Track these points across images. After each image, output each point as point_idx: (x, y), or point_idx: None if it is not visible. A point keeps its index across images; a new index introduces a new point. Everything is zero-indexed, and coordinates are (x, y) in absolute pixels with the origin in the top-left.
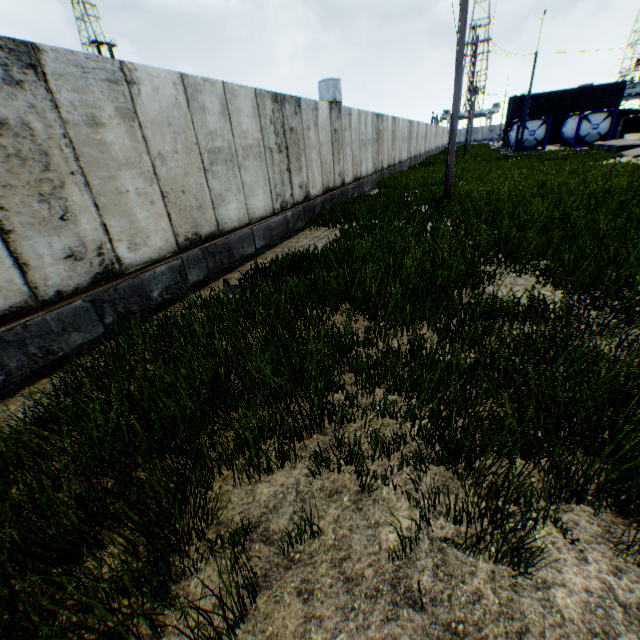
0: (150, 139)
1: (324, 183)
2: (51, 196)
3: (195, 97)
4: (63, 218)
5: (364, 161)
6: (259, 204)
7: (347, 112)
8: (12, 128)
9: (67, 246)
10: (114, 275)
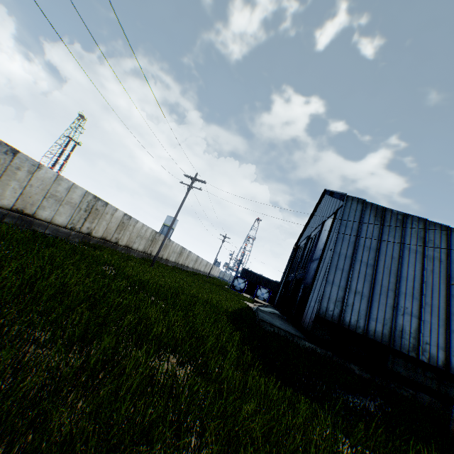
0: (33, 180)
1: (104, 235)
2: None
3: (60, 180)
4: None
5: (138, 243)
6: (61, 220)
7: (135, 220)
8: None
9: None
10: None
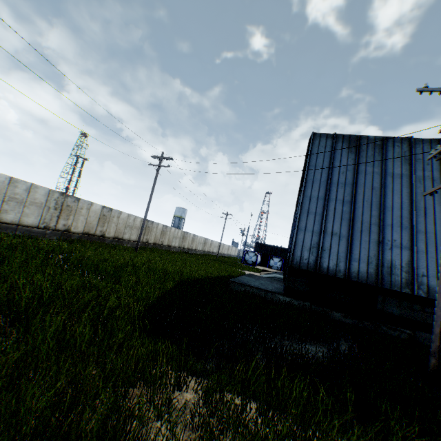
0: None
1: (86, 230)
2: None
3: (15, 183)
4: None
5: (128, 233)
6: (30, 221)
7: (118, 212)
8: None
9: None
10: None
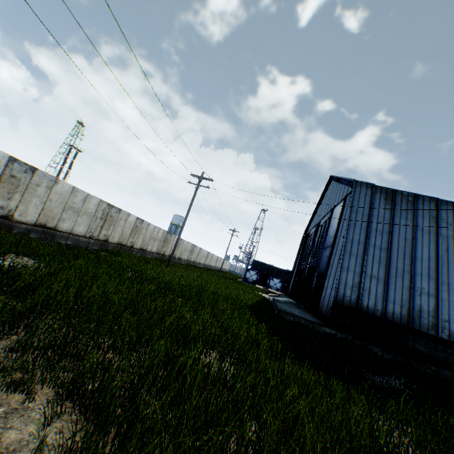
0: (52, 195)
1: (120, 240)
2: (12, 193)
3: (76, 192)
4: (10, 198)
5: (151, 245)
6: (80, 230)
7: (147, 223)
8: (17, 178)
9: (4, 204)
10: (8, 218)
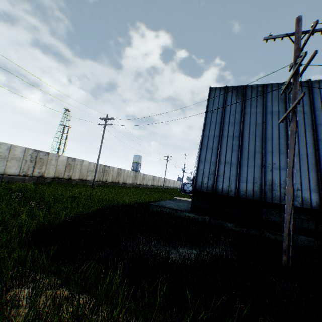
0: None
1: (56, 175)
2: None
3: None
4: None
5: (90, 175)
6: (12, 171)
7: (81, 160)
8: None
9: None
10: None
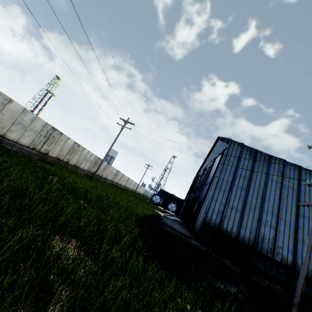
0: (5, 110)
1: (58, 156)
2: None
3: (26, 113)
4: None
5: (84, 164)
6: (25, 141)
7: (83, 148)
8: None
9: None
10: None
